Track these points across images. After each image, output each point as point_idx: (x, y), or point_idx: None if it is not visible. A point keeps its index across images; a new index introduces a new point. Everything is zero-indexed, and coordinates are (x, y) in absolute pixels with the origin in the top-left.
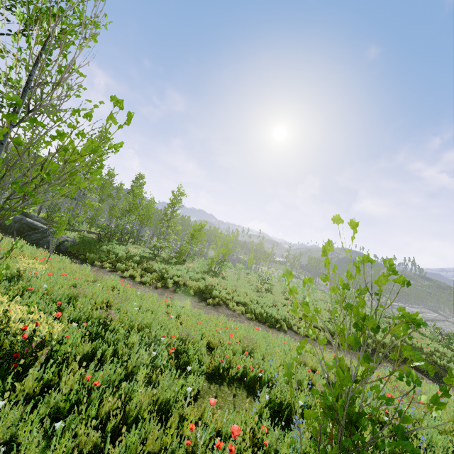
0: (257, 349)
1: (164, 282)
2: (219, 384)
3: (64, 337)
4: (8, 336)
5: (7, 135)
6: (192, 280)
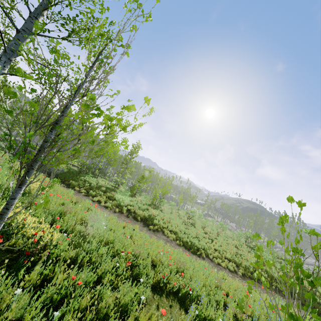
0: (186, 270)
1: (121, 208)
2: (160, 295)
3: (58, 243)
4: (24, 238)
5: (66, 110)
6: (140, 210)
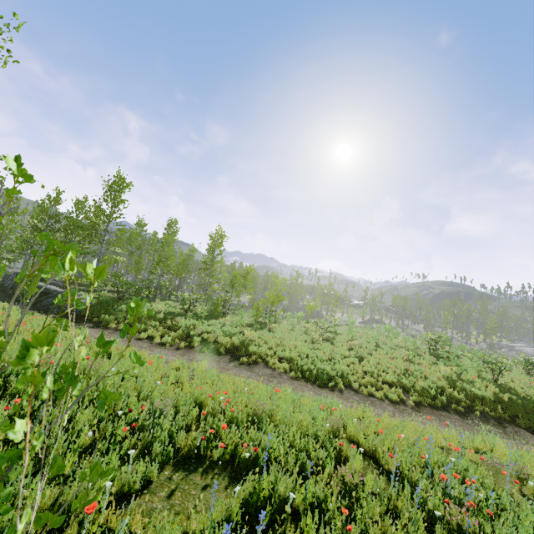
0: (272, 418)
1: (190, 341)
2: (190, 471)
3: None
4: None
5: None
6: (225, 336)
